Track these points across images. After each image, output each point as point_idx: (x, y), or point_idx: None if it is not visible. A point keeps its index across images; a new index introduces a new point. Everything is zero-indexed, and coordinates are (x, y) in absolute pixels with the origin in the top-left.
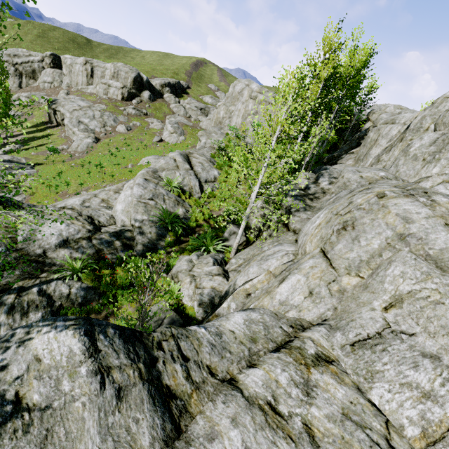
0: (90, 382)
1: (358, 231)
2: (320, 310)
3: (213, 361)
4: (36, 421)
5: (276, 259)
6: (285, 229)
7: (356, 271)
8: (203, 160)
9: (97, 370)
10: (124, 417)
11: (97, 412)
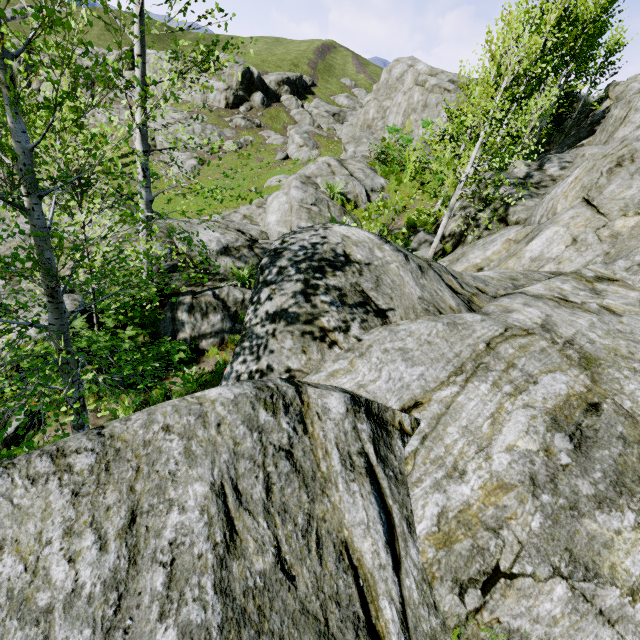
0: (396, 255)
1: (639, 163)
2: (587, 258)
3: (479, 286)
4: (366, 270)
5: (508, 236)
6: (501, 226)
7: (635, 210)
8: (362, 167)
9: (397, 250)
10: (430, 284)
11: (410, 274)
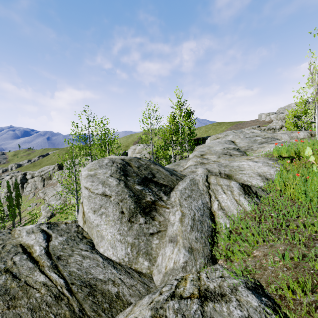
0: None
1: None
2: None
3: None
4: None
5: None
6: None
7: None
8: None
9: None
10: None
11: None
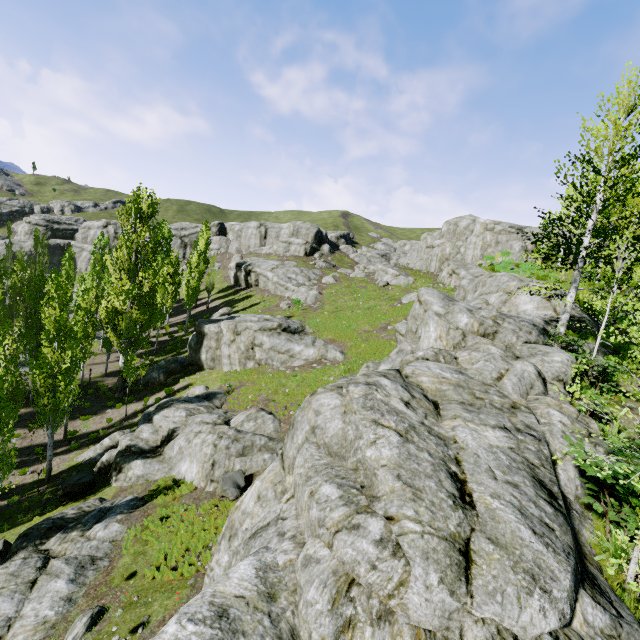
0: None
1: None
2: None
3: None
4: None
5: None
6: None
7: None
8: None
9: None
10: None
11: None
